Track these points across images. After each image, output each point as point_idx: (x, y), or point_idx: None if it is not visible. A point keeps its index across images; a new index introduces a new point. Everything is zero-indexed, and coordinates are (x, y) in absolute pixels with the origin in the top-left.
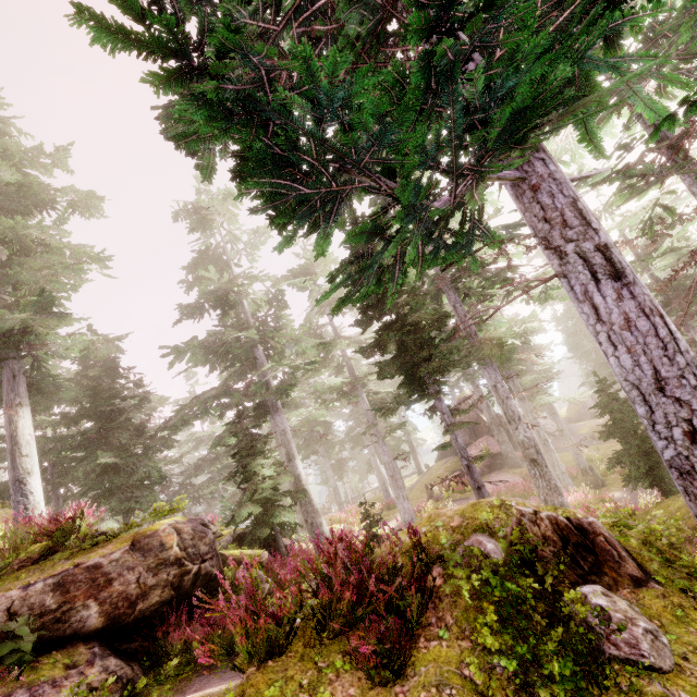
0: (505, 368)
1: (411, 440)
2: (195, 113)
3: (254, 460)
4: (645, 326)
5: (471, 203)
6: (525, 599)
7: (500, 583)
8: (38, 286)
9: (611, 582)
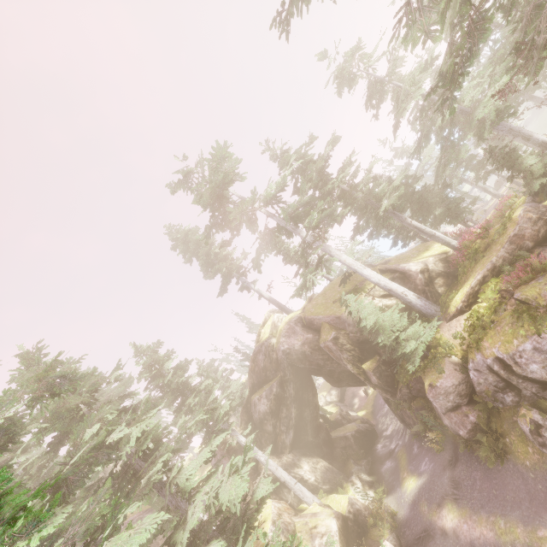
0: None
1: None
2: None
3: (521, 164)
4: None
5: None
6: None
7: None
8: (362, 184)
9: None
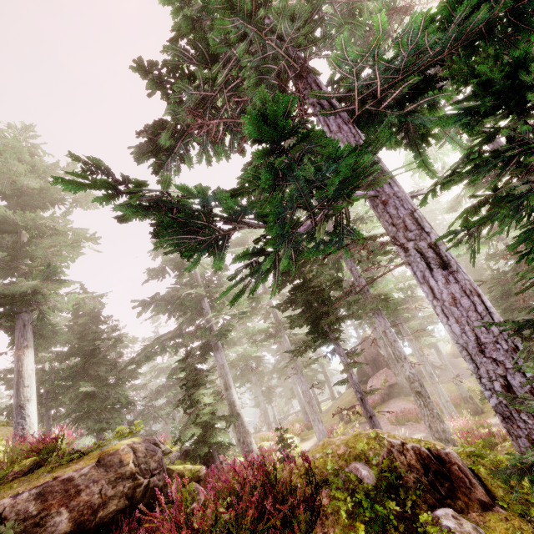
0: (395, 315)
1: (325, 371)
2: (126, 210)
3: (197, 390)
4: (467, 303)
5: (318, 234)
6: (388, 520)
7: (370, 505)
8: (47, 259)
9: (463, 505)
